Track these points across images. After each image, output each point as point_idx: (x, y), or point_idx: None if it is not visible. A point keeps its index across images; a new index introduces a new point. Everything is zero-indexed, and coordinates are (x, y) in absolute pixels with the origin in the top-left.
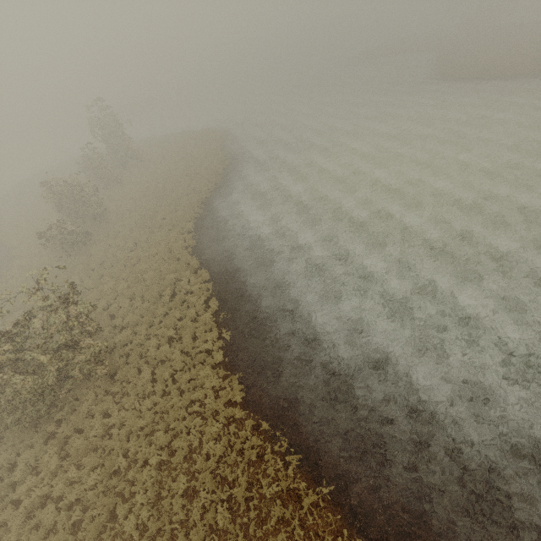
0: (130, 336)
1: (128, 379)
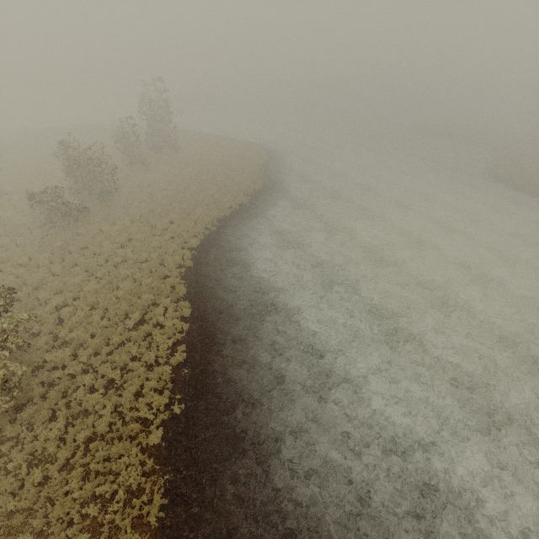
0: (66, 359)
1: (33, 421)
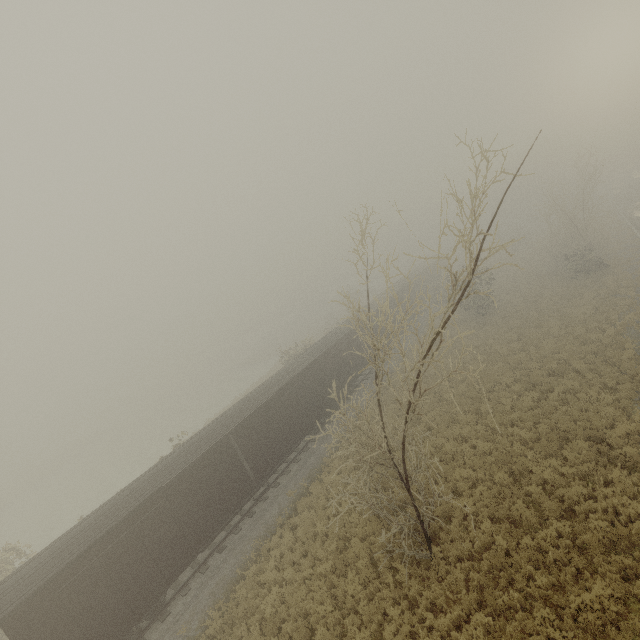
0: None
1: None
